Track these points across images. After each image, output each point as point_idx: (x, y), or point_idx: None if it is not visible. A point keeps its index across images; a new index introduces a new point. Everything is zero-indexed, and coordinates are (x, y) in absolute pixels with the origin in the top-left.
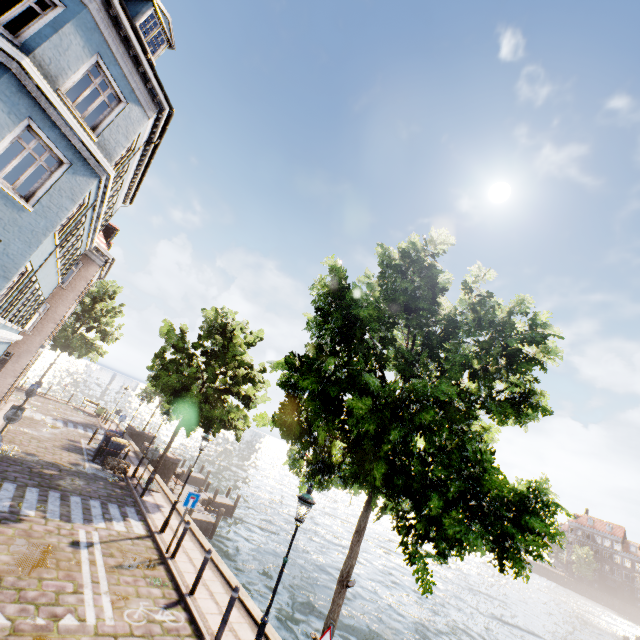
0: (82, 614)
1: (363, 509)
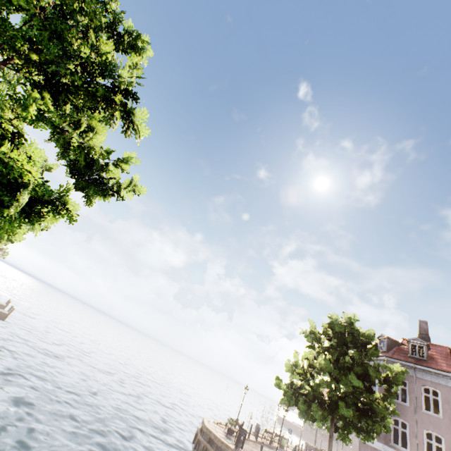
0: None
1: None
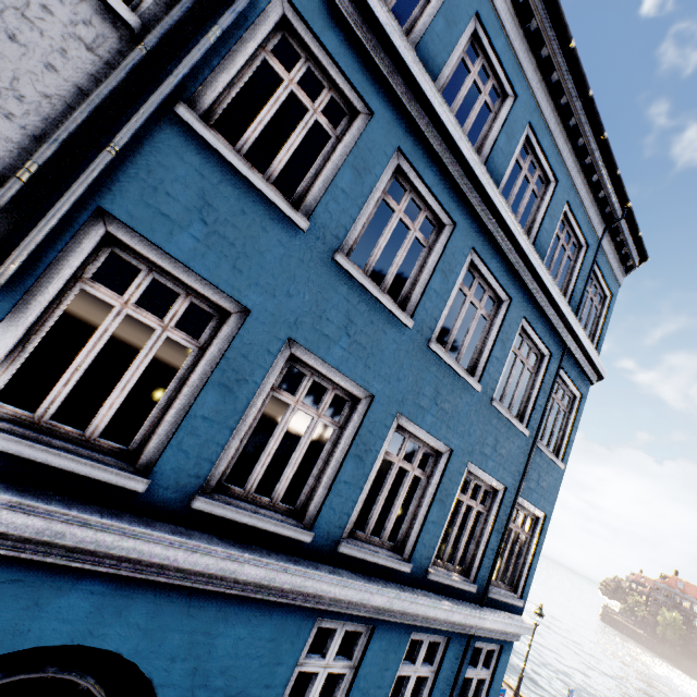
0: None
1: None
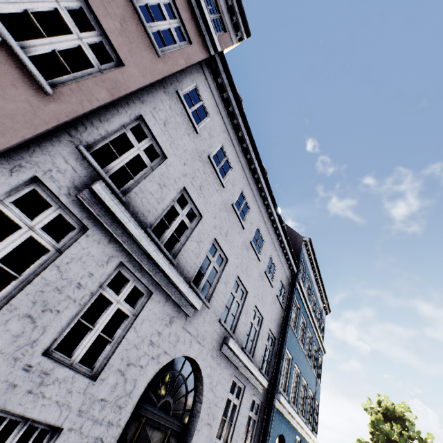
0: None
1: None
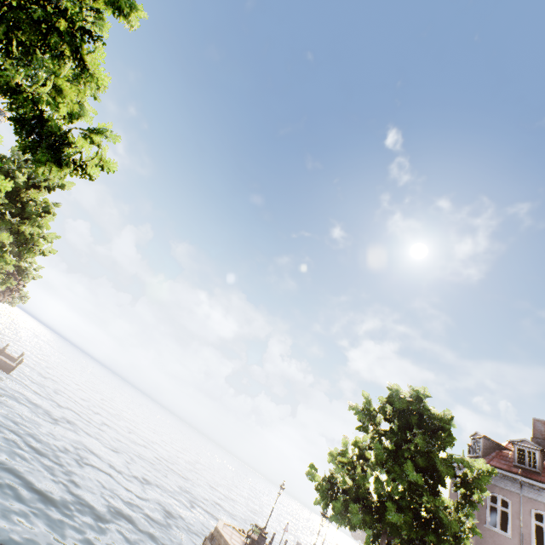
0: None
1: None
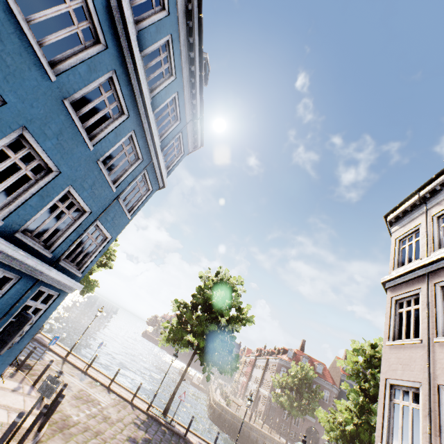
0: (102, 401)
1: (192, 358)
